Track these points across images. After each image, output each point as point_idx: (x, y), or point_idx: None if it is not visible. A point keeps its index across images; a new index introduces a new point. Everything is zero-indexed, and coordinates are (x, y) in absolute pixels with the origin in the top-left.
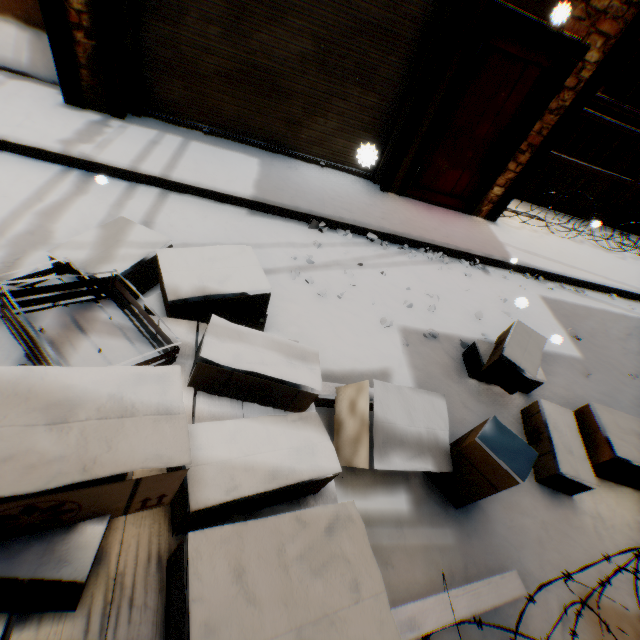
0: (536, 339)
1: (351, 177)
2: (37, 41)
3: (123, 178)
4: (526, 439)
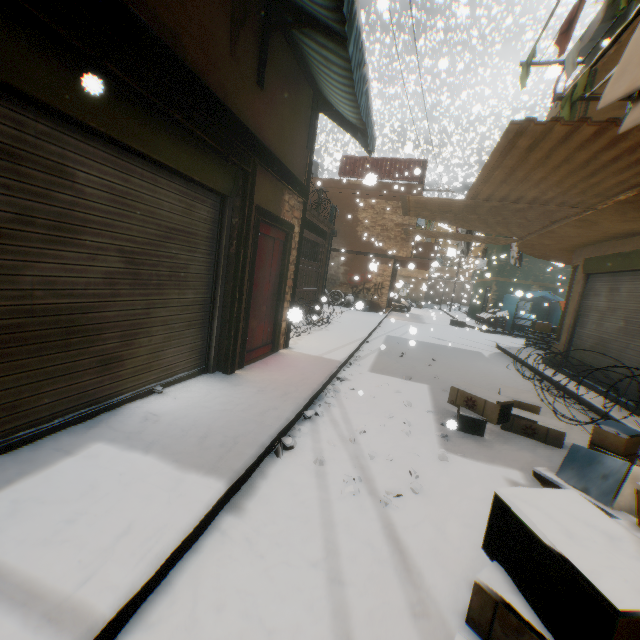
0: (469, 384)
1: (195, 381)
2: None
3: None
4: (526, 437)
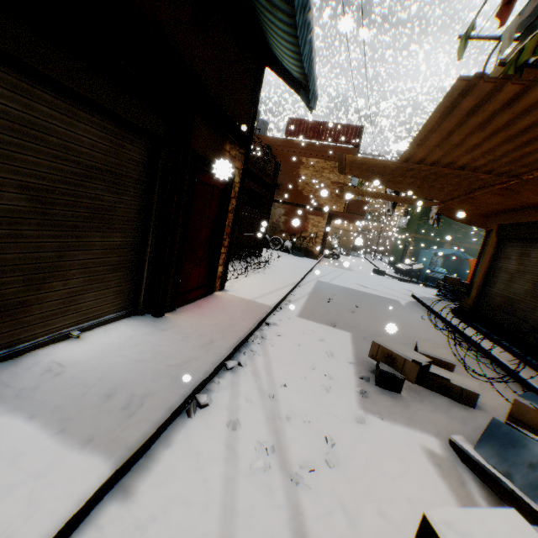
0: (390, 340)
1: (119, 325)
2: None
3: None
4: (441, 394)
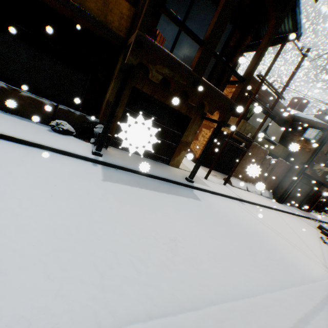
0: None
1: (296, 208)
2: (268, 192)
3: (297, 215)
4: None
